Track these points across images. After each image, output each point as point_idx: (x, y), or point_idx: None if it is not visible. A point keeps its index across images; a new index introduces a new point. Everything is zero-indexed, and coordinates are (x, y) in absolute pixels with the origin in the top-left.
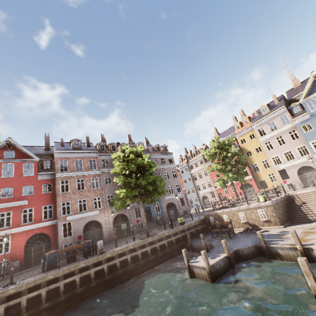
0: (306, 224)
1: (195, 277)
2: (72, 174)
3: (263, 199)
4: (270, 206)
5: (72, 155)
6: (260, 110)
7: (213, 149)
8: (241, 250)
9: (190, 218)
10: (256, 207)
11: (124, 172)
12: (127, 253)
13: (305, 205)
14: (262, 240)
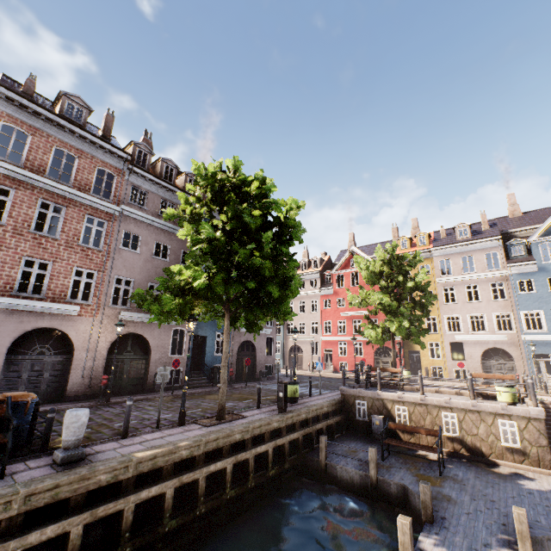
0: None
1: None
2: (32, 177)
3: (511, 398)
4: (538, 419)
5: (53, 129)
6: (455, 230)
7: (378, 263)
8: (537, 540)
9: None
10: (499, 412)
11: (216, 222)
12: (166, 473)
13: None
14: None
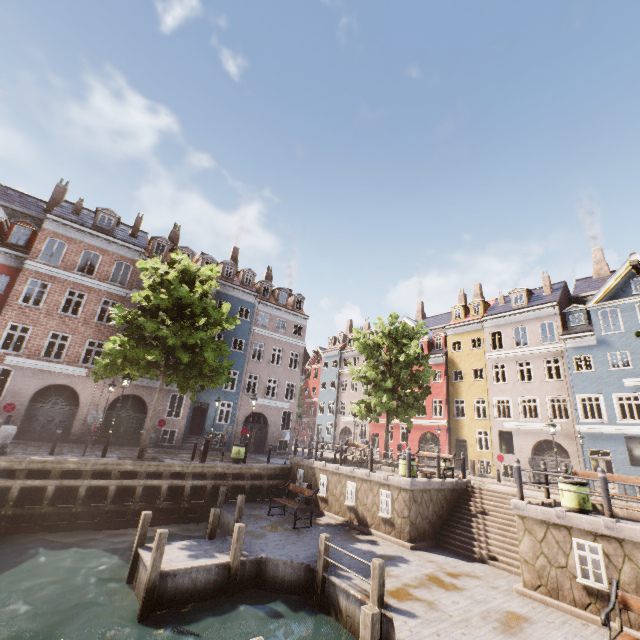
0: (459, 560)
1: (134, 586)
2: (64, 274)
3: (405, 471)
4: (405, 490)
5: (84, 237)
6: (510, 296)
7: (377, 336)
8: (274, 562)
9: (278, 460)
10: (382, 482)
11: (146, 303)
12: (54, 475)
13: (484, 517)
14: (322, 559)
